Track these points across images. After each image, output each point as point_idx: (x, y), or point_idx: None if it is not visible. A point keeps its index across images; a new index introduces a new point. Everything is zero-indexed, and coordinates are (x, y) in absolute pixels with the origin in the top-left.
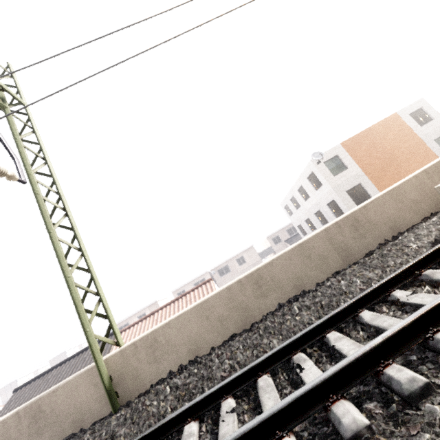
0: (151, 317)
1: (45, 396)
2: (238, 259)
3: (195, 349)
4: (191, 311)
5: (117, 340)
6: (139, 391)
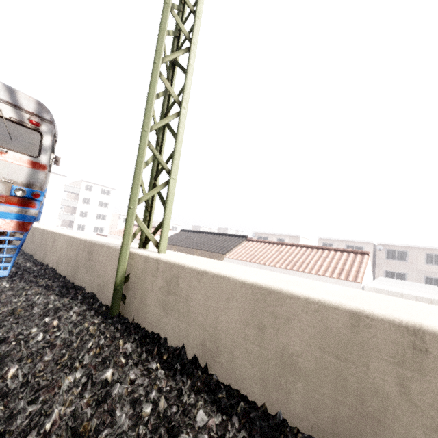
0: (278, 246)
1: (97, 244)
2: (430, 254)
3: (211, 352)
4: (242, 287)
5: (159, 243)
6: (138, 320)
